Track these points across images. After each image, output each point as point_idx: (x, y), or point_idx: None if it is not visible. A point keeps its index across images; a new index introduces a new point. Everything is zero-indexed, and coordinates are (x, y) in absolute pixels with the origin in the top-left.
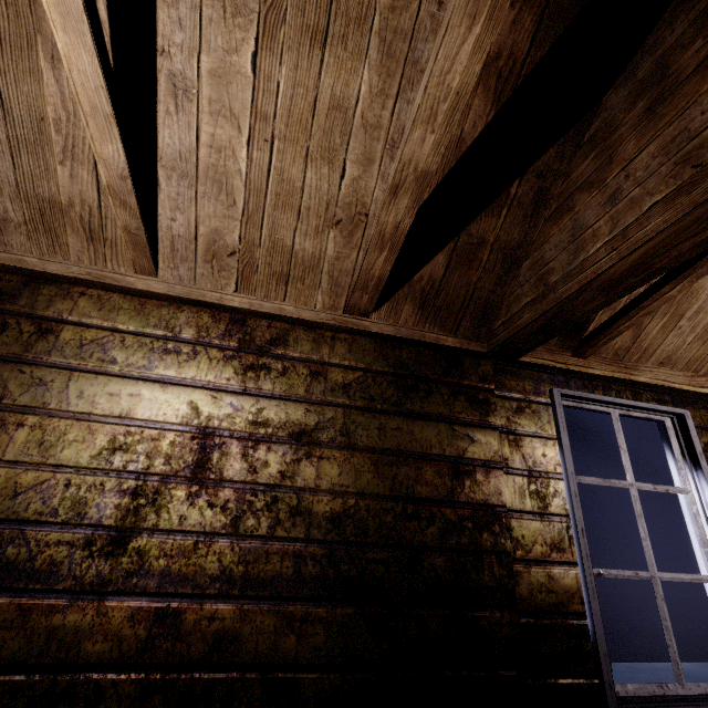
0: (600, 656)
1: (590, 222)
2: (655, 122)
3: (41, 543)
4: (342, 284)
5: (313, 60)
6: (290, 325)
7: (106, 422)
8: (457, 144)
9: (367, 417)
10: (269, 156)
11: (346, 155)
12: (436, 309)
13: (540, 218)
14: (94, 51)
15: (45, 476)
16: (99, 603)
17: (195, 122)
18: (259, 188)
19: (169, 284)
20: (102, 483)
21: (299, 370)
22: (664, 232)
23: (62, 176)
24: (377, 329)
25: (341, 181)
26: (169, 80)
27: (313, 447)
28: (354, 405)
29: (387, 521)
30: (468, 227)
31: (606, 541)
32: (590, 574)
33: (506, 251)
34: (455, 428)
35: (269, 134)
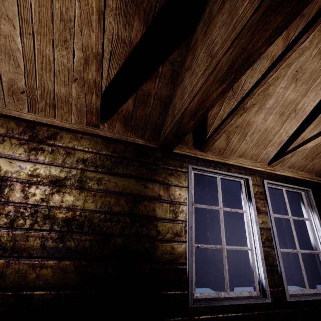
0: (189, 281)
1: (186, 85)
2: (205, 37)
3: None
4: (83, 111)
5: None
6: (59, 130)
7: None
8: (129, 44)
9: (93, 175)
10: (33, 42)
11: (74, 45)
12: (132, 126)
13: (175, 84)
14: None
15: None
16: None
17: None
18: (31, 59)
19: None
20: None
21: (60, 151)
22: (202, 88)
23: None
24: (103, 134)
25: (73, 59)
26: None
27: (61, 187)
28: (87, 169)
29: (95, 222)
30: (141, 86)
31: (238, 236)
32: (191, 246)
33: (161, 99)
34: (137, 181)
35: (31, 30)
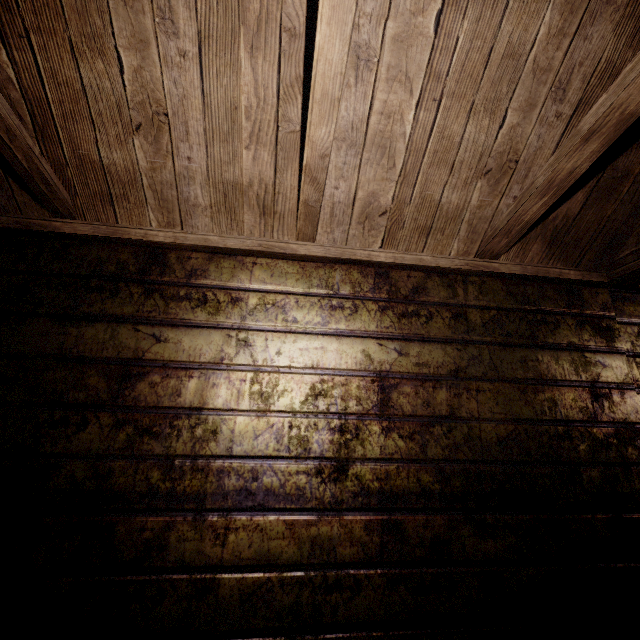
0: None
1: None
2: None
3: (285, 474)
4: (478, 231)
5: (497, 8)
6: (425, 274)
7: (303, 373)
8: None
9: (509, 352)
10: (434, 115)
11: (509, 104)
12: (563, 245)
13: None
14: (348, 39)
15: (272, 420)
16: (339, 517)
17: (370, 91)
18: (419, 148)
19: (325, 247)
20: (315, 424)
21: (442, 314)
22: None
23: (246, 159)
24: (506, 269)
25: (498, 131)
26: (354, 52)
27: (470, 382)
28: (495, 342)
29: (544, 442)
30: (615, 161)
31: None
32: None
33: None
34: (586, 356)
35: (438, 93)
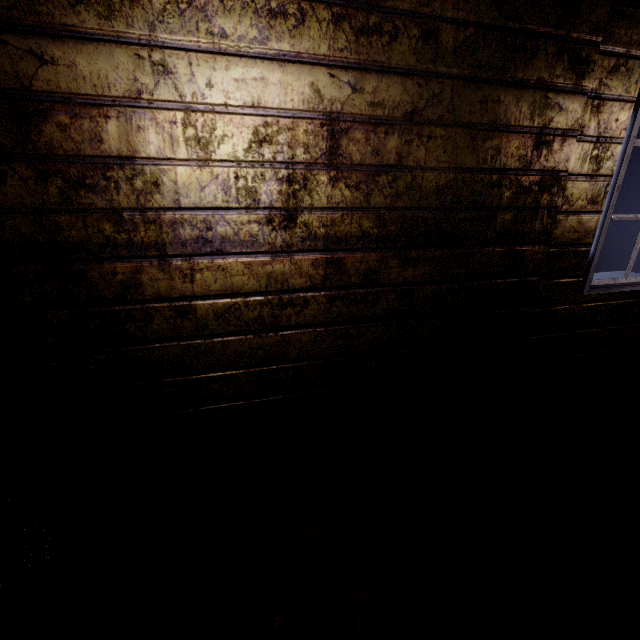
0: (591, 267)
1: None
2: None
3: (237, 223)
4: None
5: None
6: None
7: (243, 113)
8: None
9: (472, 90)
10: None
11: None
12: None
13: None
14: None
15: (216, 171)
16: (290, 258)
17: None
18: None
19: None
20: (261, 174)
21: (410, 31)
22: None
23: None
24: None
25: None
26: None
27: (423, 127)
28: (462, 75)
29: (477, 190)
30: None
31: None
32: (608, 219)
33: None
34: (549, 96)
35: None
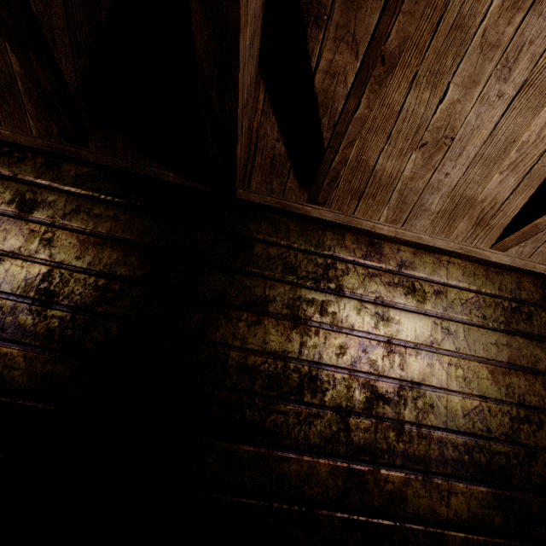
0: None
1: None
2: None
3: (488, 451)
4: None
5: None
6: None
7: (495, 365)
8: None
9: None
10: None
11: None
12: None
13: None
14: None
15: (475, 403)
16: (534, 498)
17: None
18: None
19: (511, 257)
20: (507, 411)
21: None
22: None
23: (493, 181)
24: None
25: None
26: None
27: None
28: None
29: None
30: None
31: None
32: None
33: None
34: None
35: None
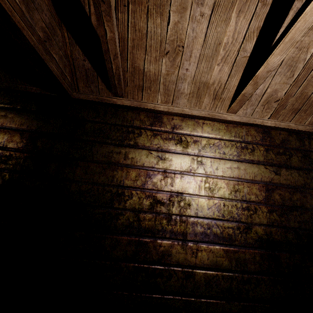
0: None
1: None
2: None
3: (222, 227)
4: None
5: None
6: (288, 133)
7: (229, 179)
8: None
9: None
10: None
11: None
12: None
13: None
14: None
15: (215, 201)
16: (248, 250)
17: None
18: (310, 67)
19: (240, 117)
20: (235, 205)
21: (297, 154)
22: None
23: (215, 71)
24: None
25: None
26: (294, 13)
27: (311, 190)
28: None
29: None
30: None
31: None
32: None
33: None
34: None
35: None
